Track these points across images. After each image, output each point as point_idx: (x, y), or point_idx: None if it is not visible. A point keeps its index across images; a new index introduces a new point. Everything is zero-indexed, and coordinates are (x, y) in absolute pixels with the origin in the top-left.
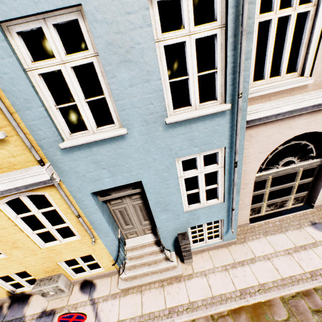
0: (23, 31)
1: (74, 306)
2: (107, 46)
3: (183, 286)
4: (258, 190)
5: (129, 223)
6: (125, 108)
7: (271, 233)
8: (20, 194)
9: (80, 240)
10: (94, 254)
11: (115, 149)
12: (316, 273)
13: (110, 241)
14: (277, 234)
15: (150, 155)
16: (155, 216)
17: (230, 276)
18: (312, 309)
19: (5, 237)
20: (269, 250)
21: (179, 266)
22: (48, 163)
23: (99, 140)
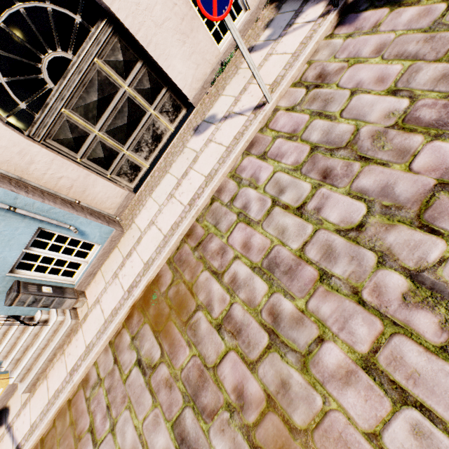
0: None
1: None
2: None
3: (80, 334)
4: (84, 144)
5: None
6: None
7: (157, 184)
8: None
9: None
10: None
11: None
12: (194, 198)
13: None
14: (162, 180)
15: None
16: None
17: (120, 281)
18: (194, 248)
19: None
20: (154, 211)
21: (67, 316)
22: None
23: None
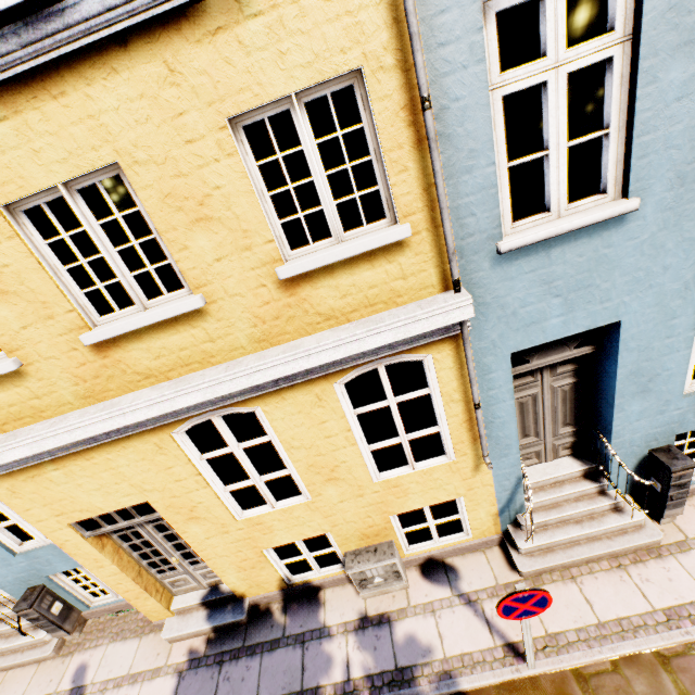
0: (505, 9)
1: (427, 607)
2: (664, 14)
3: (674, 565)
4: None
5: (530, 433)
6: (647, 153)
7: None
8: (381, 362)
9: (452, 465)
10: (465, 499)
11: (595, 249)
12: None
13: (507, 467)
14: None
15: (660, 259)
16: (618, 405)
17: None
18: None
19: (324, 456)
20: None
21: (650, 524)
22: (461, 288)
23: (579, 228)
